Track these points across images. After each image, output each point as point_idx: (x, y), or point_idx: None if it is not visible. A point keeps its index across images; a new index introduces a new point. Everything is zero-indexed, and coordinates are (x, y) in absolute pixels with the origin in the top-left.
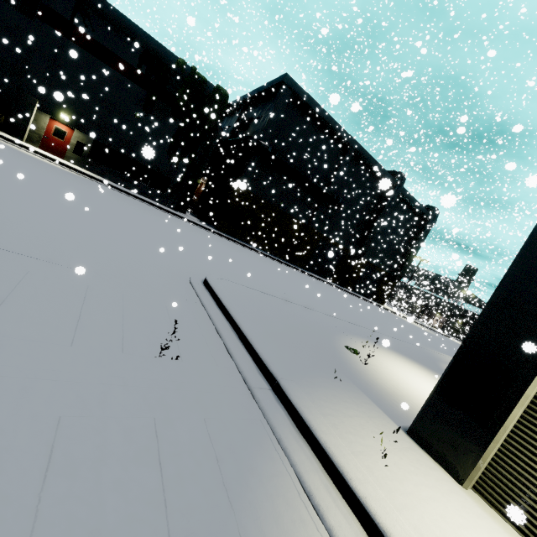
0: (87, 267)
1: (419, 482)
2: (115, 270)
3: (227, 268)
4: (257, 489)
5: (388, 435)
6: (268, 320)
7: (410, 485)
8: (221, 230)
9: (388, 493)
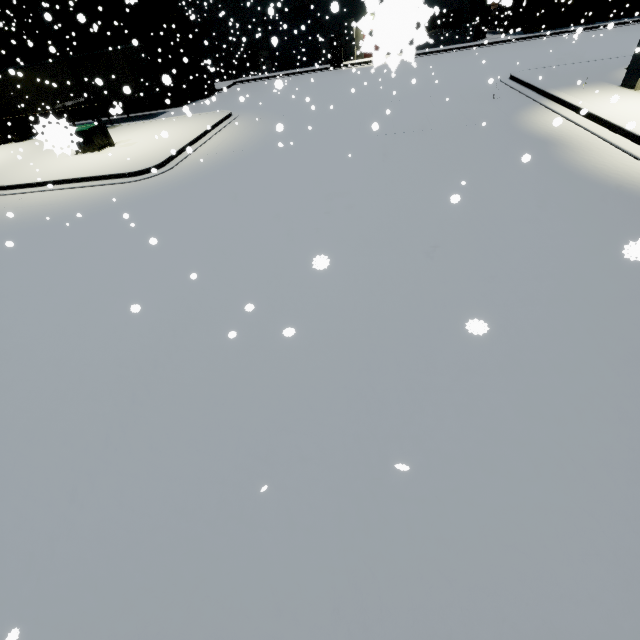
0: (454, 92)
1: (600, 93)
2: (463, 90)
3: (532, 65)
4: (525, 107)
5: (601, 88)
6: (552, 76)
7: (592, 94)
8: (533, 30)
9: (575, 96)
